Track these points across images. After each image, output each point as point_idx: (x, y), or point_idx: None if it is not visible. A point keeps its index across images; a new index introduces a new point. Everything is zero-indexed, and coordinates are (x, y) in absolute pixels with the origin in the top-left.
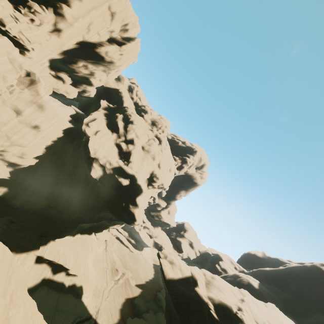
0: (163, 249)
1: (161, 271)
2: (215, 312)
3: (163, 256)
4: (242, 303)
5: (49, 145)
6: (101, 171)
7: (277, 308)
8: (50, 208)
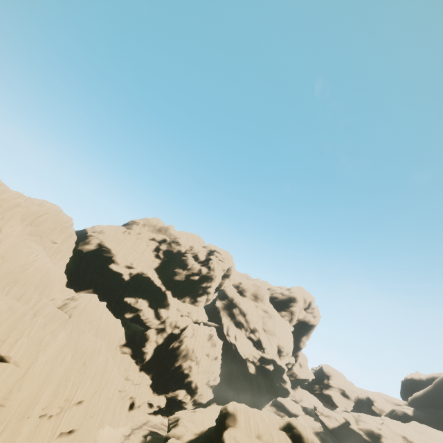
0: (317, 408)
1: (324, 429)
2: (366, 436)
3: (320, 414)
4: (382, 425)
5: (220, 363)
6: (253, 366)
7: (418, 423)
8: None
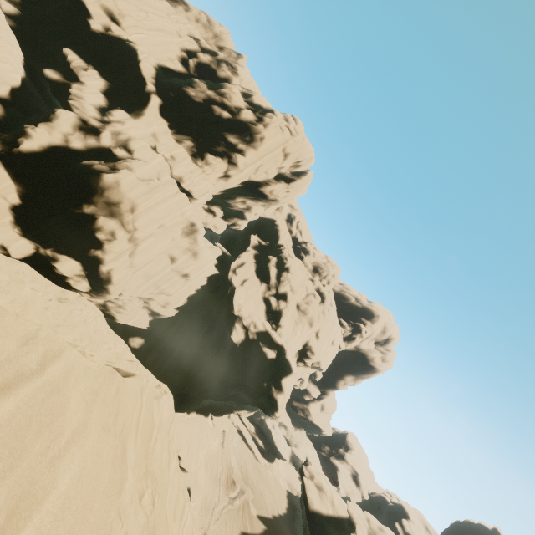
0: (310, 464)
1: (301, 500)
2: None
3: (308, 475)
4: None
5: (192, 295)
6: (243, 334)
7: None
8: (179, 371)
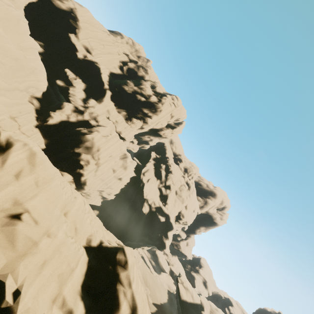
0: (181, 276)
1: (176, 295)
2: None
3: (180, 282)
4: None
5: (122, 188)
6: (148, 208)
7: None
8: (115, 227)
